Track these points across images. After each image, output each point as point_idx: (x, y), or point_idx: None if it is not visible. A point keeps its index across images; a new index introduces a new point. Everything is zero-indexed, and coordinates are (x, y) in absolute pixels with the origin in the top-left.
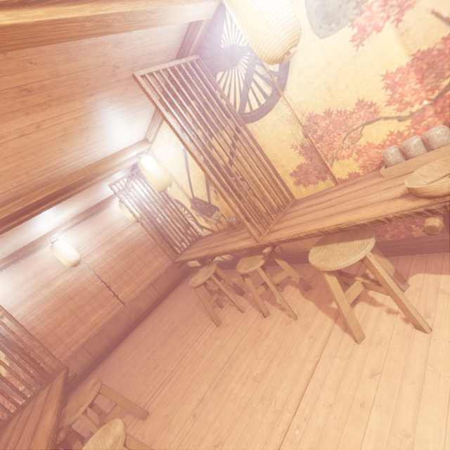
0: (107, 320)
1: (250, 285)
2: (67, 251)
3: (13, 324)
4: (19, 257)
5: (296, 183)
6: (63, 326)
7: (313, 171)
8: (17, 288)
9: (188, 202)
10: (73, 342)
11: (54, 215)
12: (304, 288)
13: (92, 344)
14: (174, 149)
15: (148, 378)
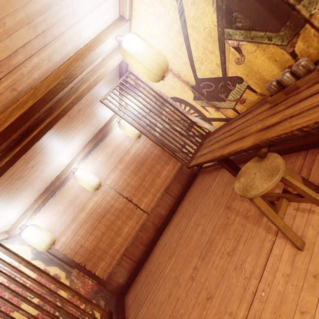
0: (137, 230)
1: None
2: (87, 177)
3: (66, 245)
4: (52, 191)
5: None
6: (104, 240)
7: None
8: (60, 216)
9: (189, 94)
10: (115, 252)
11: (63, 147)
12: None
13: (131, 252)
14: (160, 9)
15: (204, 315)
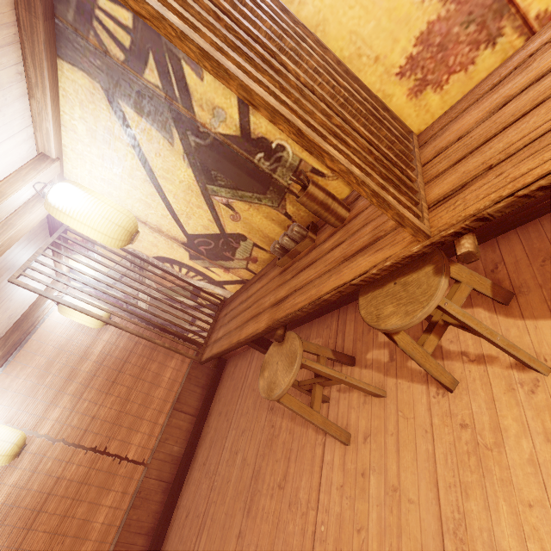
0: (127, 507)
1: (408, 344)
2: None
3: None
4: None
5: (414, 92)
6: None
7: (462, 32)
8: None
9: (181, 252)
10: None
11: None
12: (503, 301)
13: None
14: (110, 153)
15: None
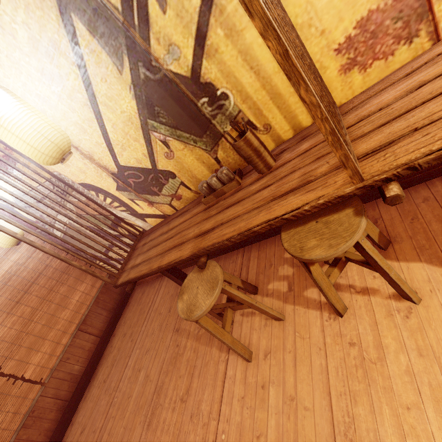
0: (17, 427)
1: (319, 274)
2: None
3: None
4: None
5: (345, 69)
6: None
7: (391, 25)
8: None
9: (109, 182)
10: None
11: None
12: (384, 246)
13: None
14: (51, 68)
15: None
